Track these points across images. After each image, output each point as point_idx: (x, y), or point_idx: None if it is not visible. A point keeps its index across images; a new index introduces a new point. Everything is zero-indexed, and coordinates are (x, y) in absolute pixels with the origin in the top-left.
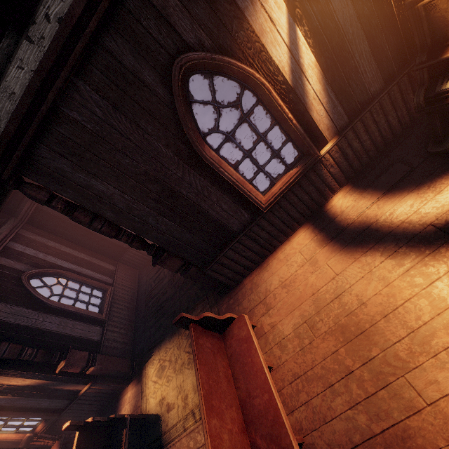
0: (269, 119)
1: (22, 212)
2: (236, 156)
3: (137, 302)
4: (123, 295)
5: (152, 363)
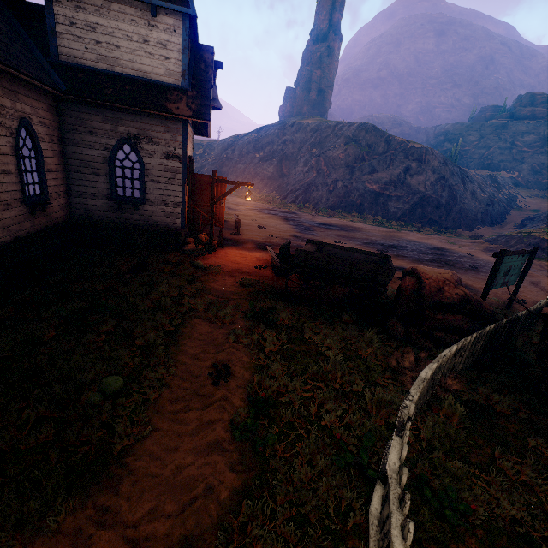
0: (247, 290)
1: None
2: (242, 269)
3: None
4: None
5: None
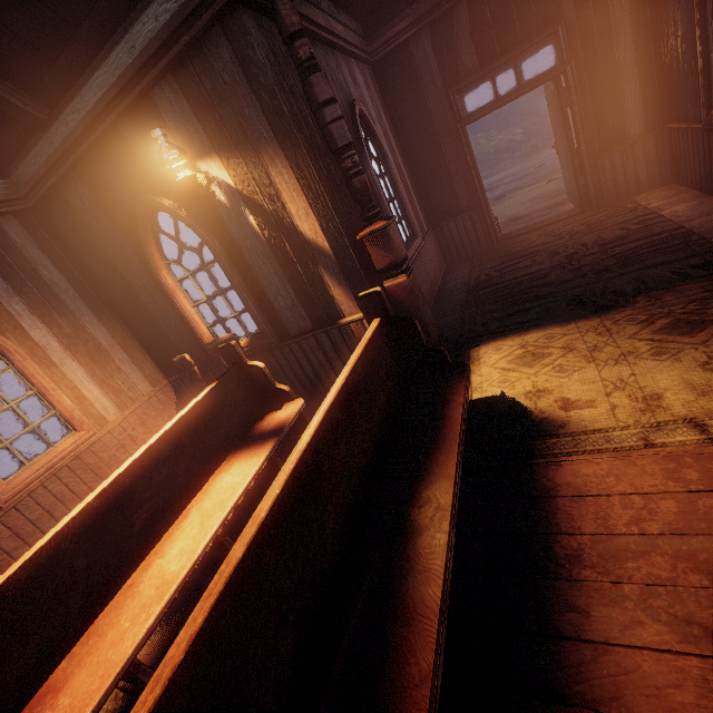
0: None
1: (383, 38)
2: None
3: (441, 293)
4: (427, 265)
5: (496, 348)
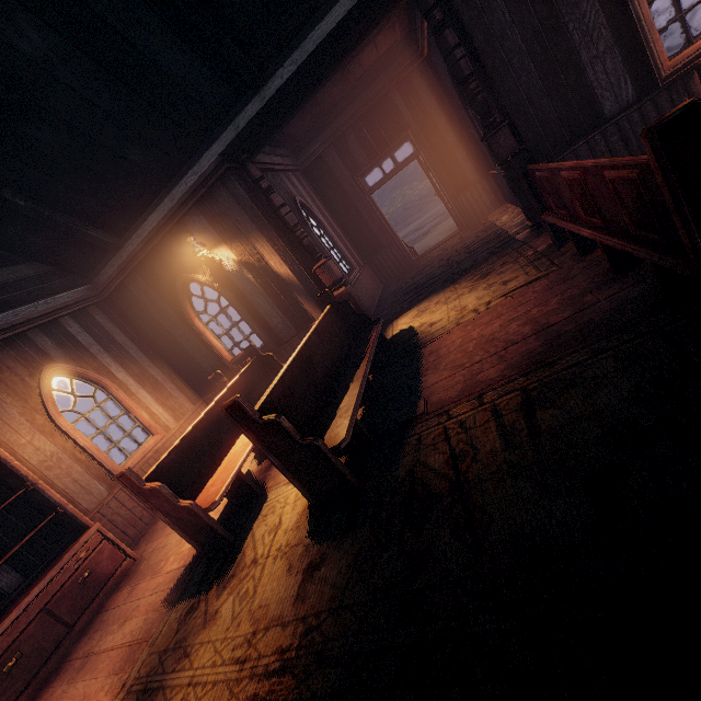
0: None
1: (306, 156)
2: None
3: (380, 301)
4: (366, 286)
5: (405, 315)
